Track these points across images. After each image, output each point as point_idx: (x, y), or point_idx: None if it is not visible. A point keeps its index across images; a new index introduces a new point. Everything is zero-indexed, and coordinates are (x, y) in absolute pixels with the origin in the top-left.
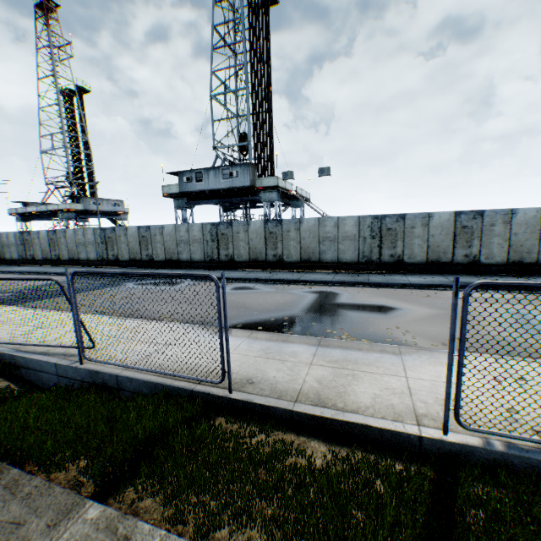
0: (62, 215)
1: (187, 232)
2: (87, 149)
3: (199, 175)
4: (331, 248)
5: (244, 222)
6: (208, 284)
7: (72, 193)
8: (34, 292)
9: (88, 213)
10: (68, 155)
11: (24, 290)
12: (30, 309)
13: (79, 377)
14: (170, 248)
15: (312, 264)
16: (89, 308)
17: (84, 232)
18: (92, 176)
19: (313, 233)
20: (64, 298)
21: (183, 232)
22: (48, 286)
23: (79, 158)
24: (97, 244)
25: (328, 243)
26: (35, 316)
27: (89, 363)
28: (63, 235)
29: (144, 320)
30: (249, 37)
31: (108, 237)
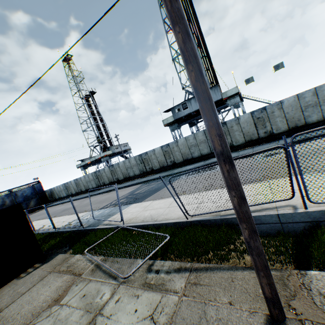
0: (103, 159)
1: (194, 139)
2: (102, 122)
3: (184, 105)
4: (314, 112)
5: (235, 118)
6: (237, 161)
7: (101, 147)
8: (134, 195)
9: (113, 155)
10: (96, 128)
11: (126, 196)
12: (160, 200)
13: (310, 219)
14: (185, 153)
15: (299, 128)
16: (192, 191)
17: (128, 161)
18: (108, 135)
19: (294, 107)
20: (161, 192)
21: (192, 140)
22: (136, 192)
23: (99, 128)
24: (138, 165)
25: (310, 109)
26: (174, 201)
27: (307, 207)
28: (117, 166)
29: (262, 182)
30: (186, 15)
31: (143, 158)
